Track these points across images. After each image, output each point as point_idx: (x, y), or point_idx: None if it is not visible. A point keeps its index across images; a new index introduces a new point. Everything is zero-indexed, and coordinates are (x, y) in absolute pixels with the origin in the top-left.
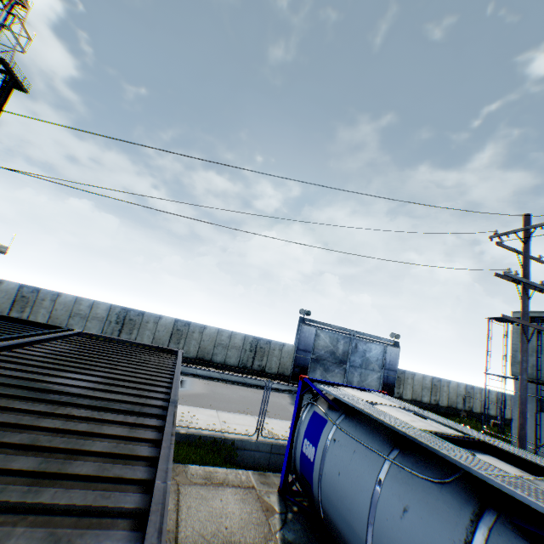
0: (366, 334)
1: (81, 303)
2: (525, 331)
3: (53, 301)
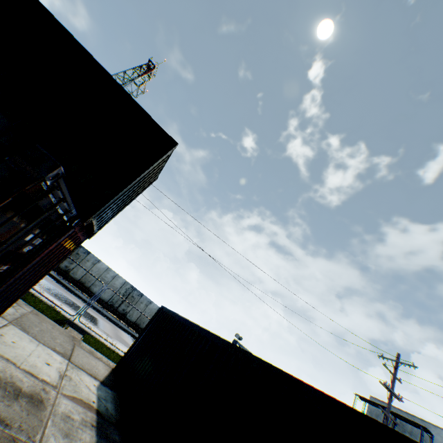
0: None
1: (109, 272)
2: (387, 419)
3: (93, 264)
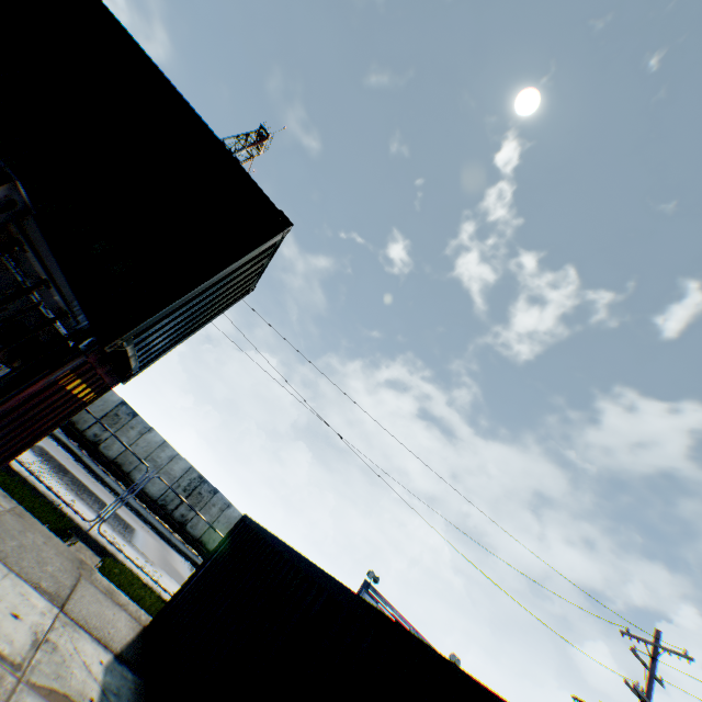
0: (426, 639)
1: (164, 449)
2: None
3: (141, 433)
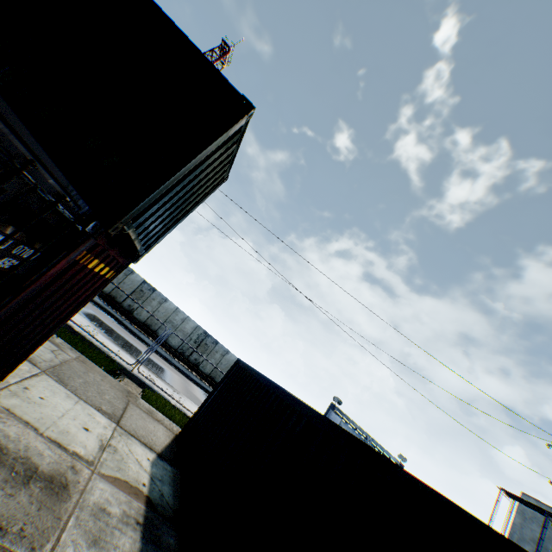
0: (379, 444)
1: (177, 313)
2: None
3: (160, 303)
